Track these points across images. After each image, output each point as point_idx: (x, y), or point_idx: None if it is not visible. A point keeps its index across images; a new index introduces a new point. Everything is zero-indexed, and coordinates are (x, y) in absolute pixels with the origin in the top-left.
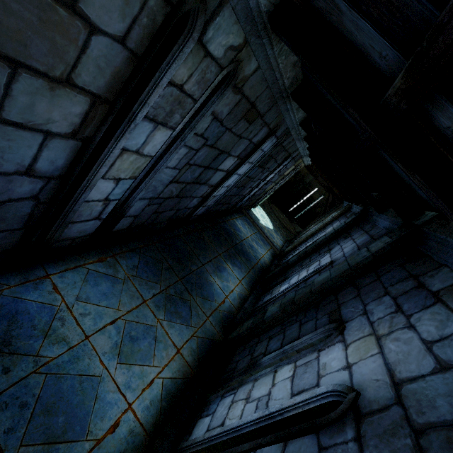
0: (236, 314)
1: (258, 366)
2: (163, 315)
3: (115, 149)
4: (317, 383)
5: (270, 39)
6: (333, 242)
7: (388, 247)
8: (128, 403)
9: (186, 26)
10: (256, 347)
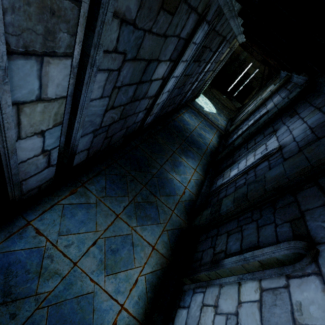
0: (196, 200)
1: (221, 266)
2: (136, 222)
3: (3, 109)
4: None
5: None
6: (276, 121)
7: None
8: (120, 305)
9: None
10: (217, 240)
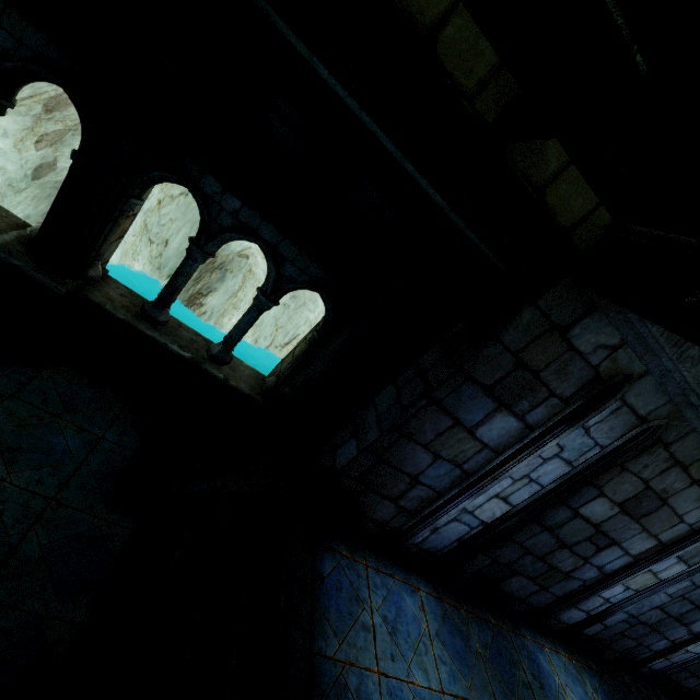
0: None
1: None
2: None
3: (645, 568)
4: None
5: None
6: None
7: None
8: None
9: None
10: None
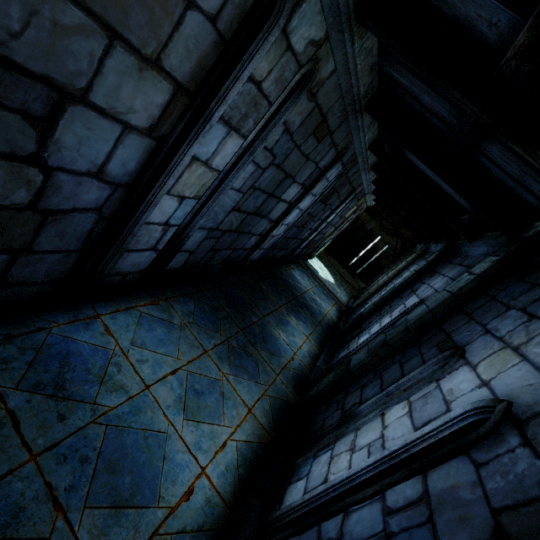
0: (308, 374)
1: (356, 416)
2: (228, 368)
3: (186, 156)
4: (447, 409)
5: (352, 34)
6: (415, 284)
7: (496, 265)
8: (201, 467)
9: (273, 12)
10: (346, 399)
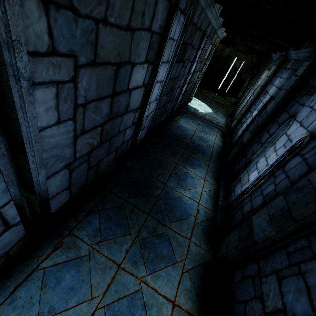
0: (215, 217)
1: None
2: (144, 269)
3: None
4: None
5: None
6: (290, 104)
7: None
8: None
9: None
10: (262, 286)
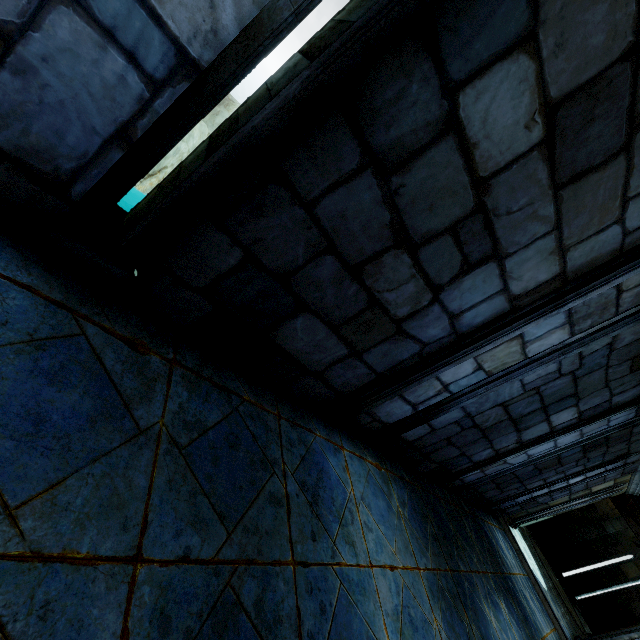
0: None
1: None
2: (440, 616)
3: (518, 330)
4: None
5: None
6: None
7: None
8: None
9: None
10: None
